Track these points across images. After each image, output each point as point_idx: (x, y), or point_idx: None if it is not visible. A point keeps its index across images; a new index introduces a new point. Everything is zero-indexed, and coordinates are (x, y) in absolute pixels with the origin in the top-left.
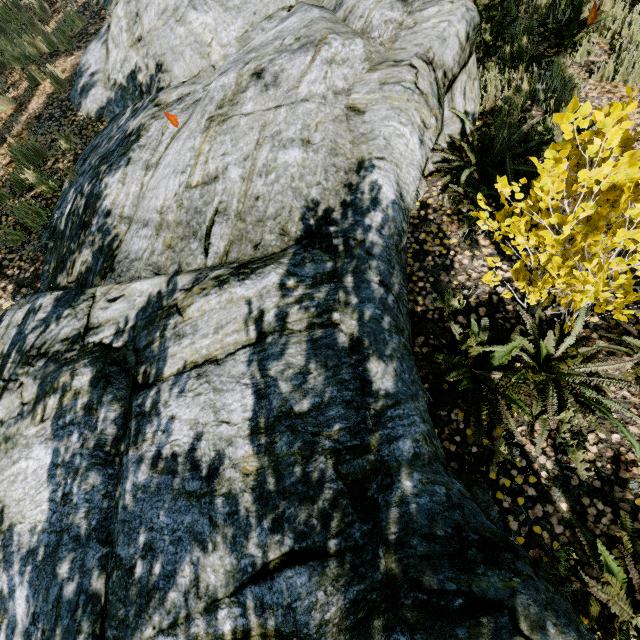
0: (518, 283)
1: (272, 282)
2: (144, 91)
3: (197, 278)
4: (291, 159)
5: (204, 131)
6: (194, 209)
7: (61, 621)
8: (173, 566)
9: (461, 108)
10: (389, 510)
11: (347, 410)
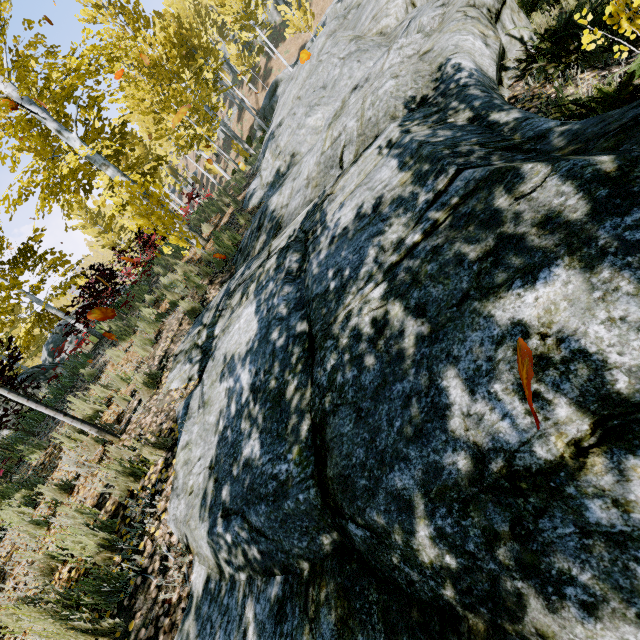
0: (623, 30)
1: (392, 127)
2: (285, 174)
3: (338, 176)
4: (387, 87)
5: (327, 130)
6: (328, 158)
7: (277, 358)
8: (359, 260)
9: (516, 34)
10: (551, 143)
11: (480, 135)
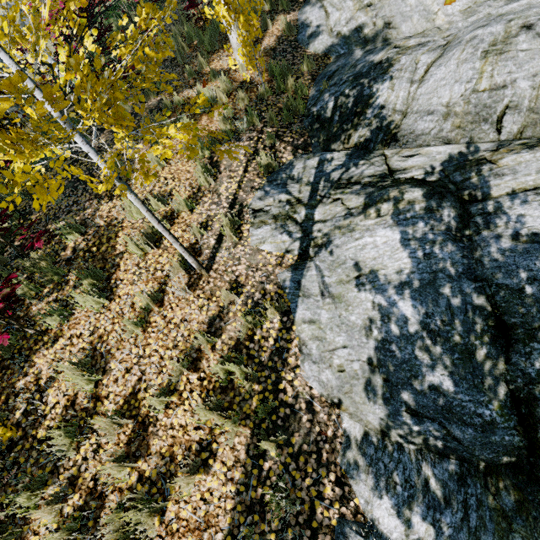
0: None
1: None
2: (368, 40)
3: (500, 144)
4: None
5: (482, 59)
6: (483, 105)
7: (456, 316)
8: None
9: None
10: None
11: None
